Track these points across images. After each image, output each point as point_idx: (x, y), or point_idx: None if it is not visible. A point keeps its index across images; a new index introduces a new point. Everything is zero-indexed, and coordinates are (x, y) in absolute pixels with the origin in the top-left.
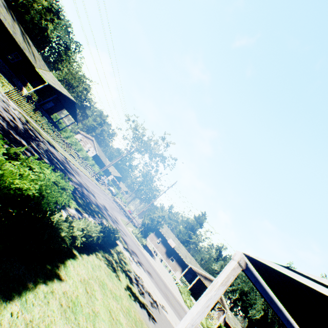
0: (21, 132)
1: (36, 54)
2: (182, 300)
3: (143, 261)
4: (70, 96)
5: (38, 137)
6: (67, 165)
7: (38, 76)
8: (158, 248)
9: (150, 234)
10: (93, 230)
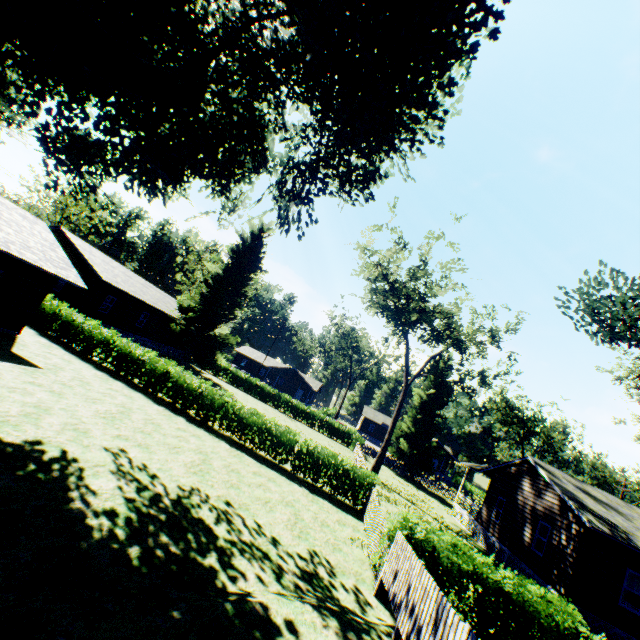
0: None
1: None
2: None
3: None
4: None
5: None
6: None
7: None
8: None
9: None
10: None
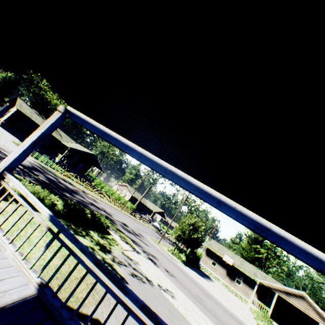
0: (23, 164)
1: (63, 134)
2: (255, 324)
3: (166, 264)
4: (90, 152)
5: (48, 173)
6: (79, 193)
7: (66, 147)
8: (216, 271)
9: (202, 256)
10: (37, 190)
